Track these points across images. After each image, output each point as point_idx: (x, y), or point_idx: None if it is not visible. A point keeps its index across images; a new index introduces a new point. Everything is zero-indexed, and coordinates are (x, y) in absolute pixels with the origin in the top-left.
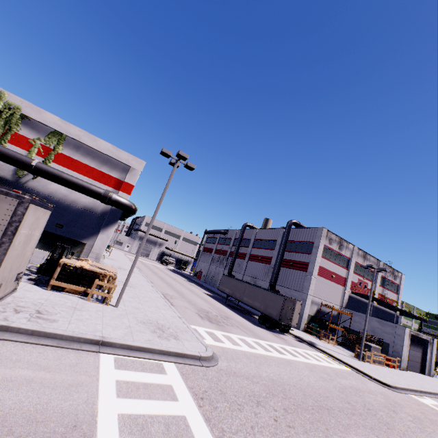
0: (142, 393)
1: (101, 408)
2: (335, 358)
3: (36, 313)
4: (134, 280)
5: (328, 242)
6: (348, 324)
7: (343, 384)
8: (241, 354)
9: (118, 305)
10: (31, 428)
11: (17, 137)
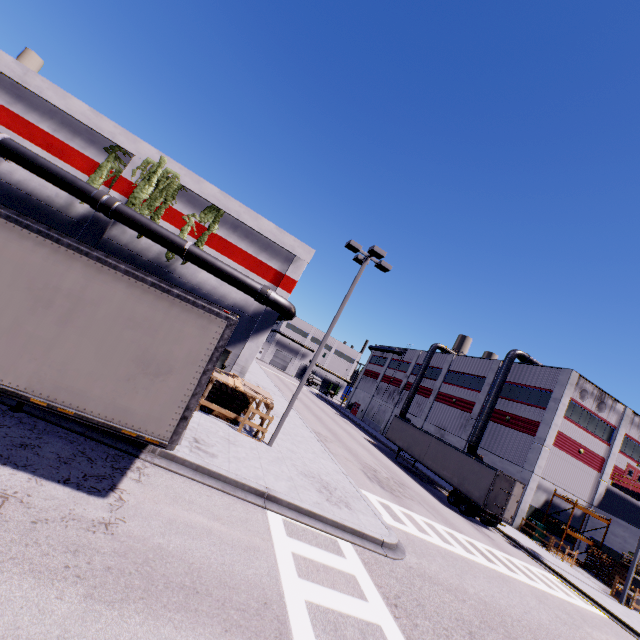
0: (323, 578)
1: (286, 587)
2: (576, 590)
3: (194, 442)
4: (278, 406)
5: (577, 395)
6: (599, 536)
7: (596, 638)
8: (432, 549)
9: (272, 444)
10: (225, 593)
11: (171, 212)
